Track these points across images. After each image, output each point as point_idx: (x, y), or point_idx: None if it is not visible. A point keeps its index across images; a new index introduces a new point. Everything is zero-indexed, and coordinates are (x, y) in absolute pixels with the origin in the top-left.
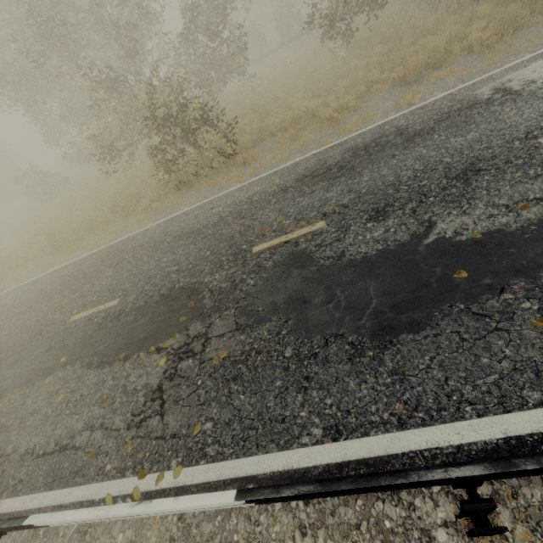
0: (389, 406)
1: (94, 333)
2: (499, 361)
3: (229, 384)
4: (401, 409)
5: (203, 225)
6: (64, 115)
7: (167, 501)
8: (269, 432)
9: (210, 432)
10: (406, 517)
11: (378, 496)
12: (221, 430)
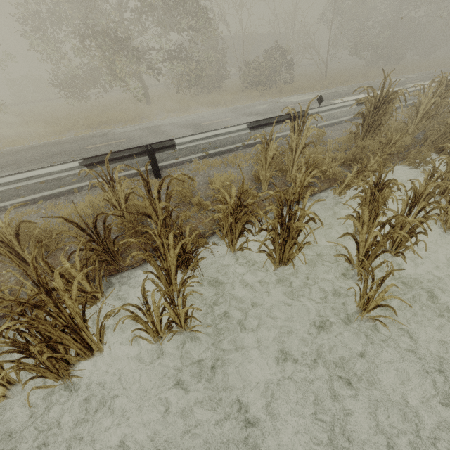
0: None
1: None
2: None
3: None
4: None
5: None
6: None
7: None
8: None
9: None
10: None
11: None
12: None
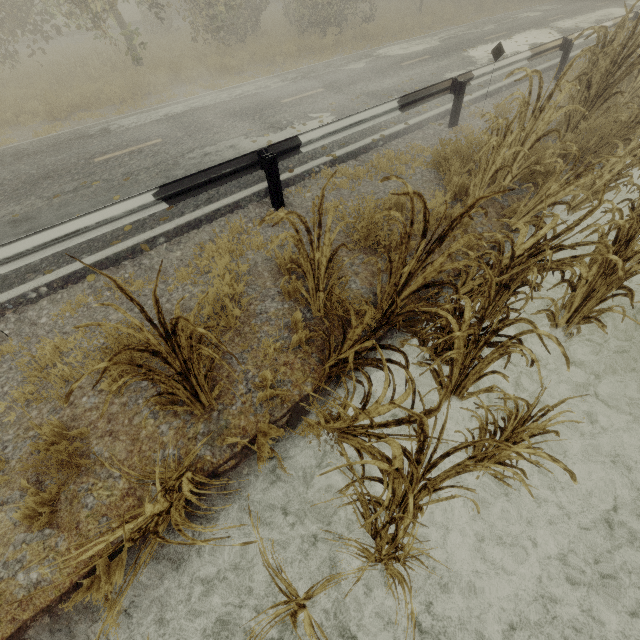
0: None
1: None
2: None
3: None
4: None
5: None
6: None
7: None
8: None
9: None
10: None
11: None
12: None
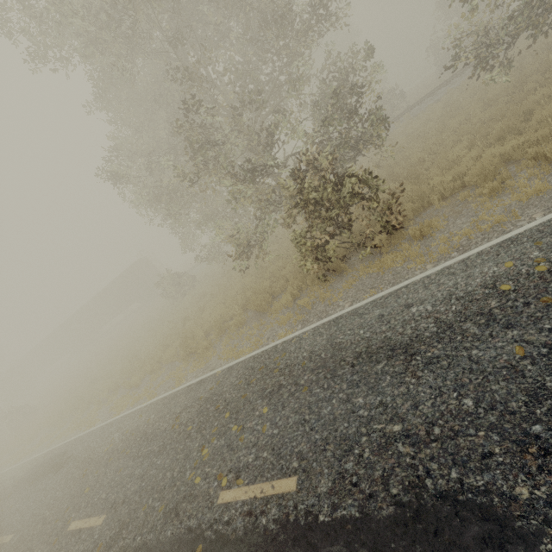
0: None
1: None
2: None
3: None
4: None
5: (407, 335)
6: (200, 221)
7: None
8: None
9: None
10: None
11: None
12: None
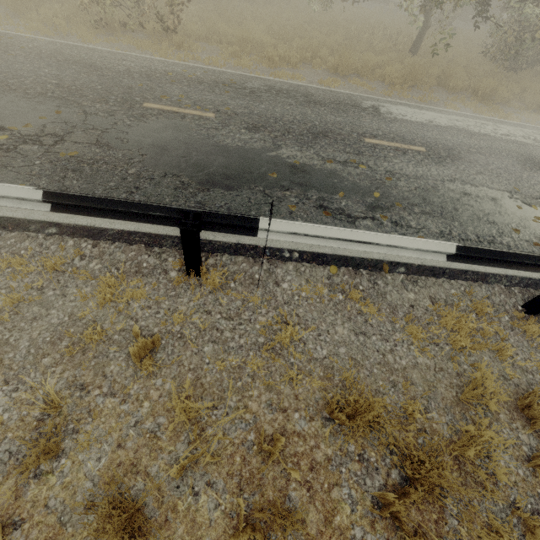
0: None
1: None
2: (260, 215)
3: (67, 172)
4: None
5: (106, 66)
6: None
7: None
8: None
9: None
10: (159, 264)
11: (148, 253)
12: None
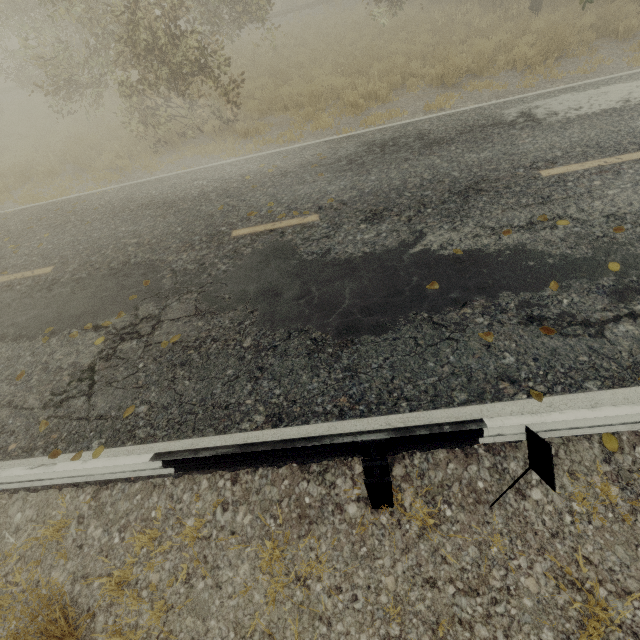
0: (334, 399)
1: (14, 302)
2: (442, 365)
3: (175, 369)
4: (345, 402)
5: (179, 197)
6: None
7: (74, 463)
8: (209, 417)
9: (144, 415)
10: (326, 494)
11: (305, 477)
12: (157, 414)
